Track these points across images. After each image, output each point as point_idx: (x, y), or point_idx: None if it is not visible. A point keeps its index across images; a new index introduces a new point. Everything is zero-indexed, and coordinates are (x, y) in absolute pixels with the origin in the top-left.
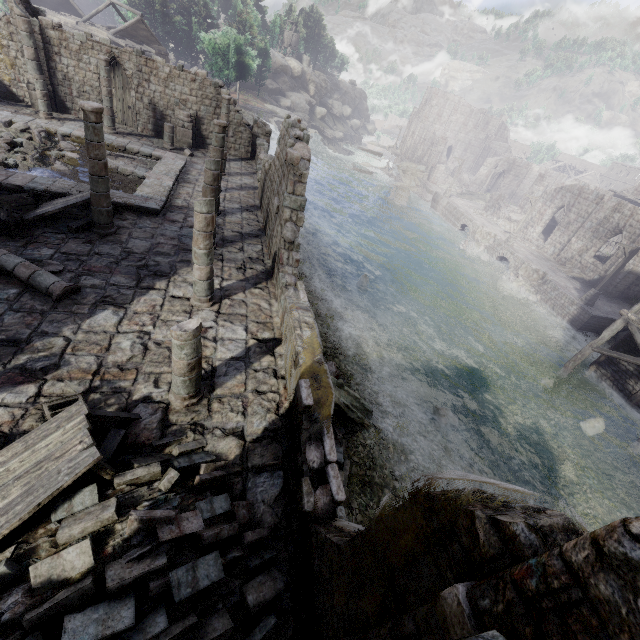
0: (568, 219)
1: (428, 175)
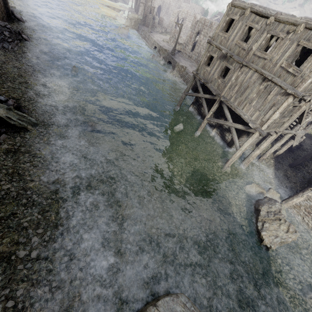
0: (200, 39)
1: (144, 22)
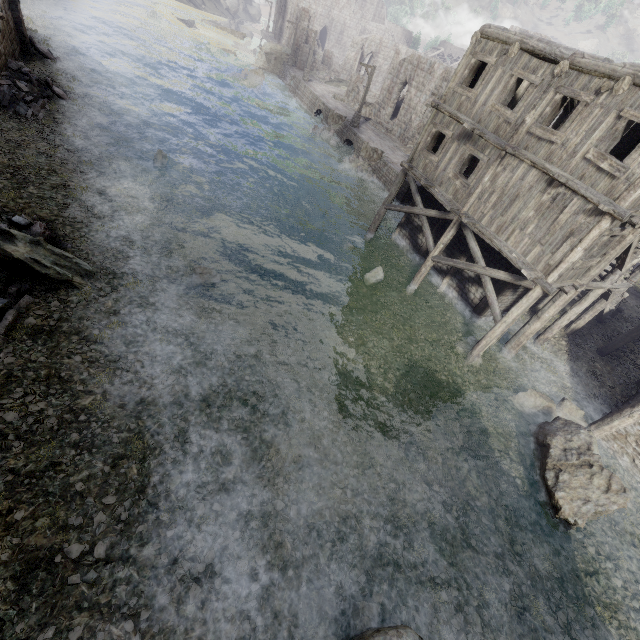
0: (410, 95)
1: (295, 60)
